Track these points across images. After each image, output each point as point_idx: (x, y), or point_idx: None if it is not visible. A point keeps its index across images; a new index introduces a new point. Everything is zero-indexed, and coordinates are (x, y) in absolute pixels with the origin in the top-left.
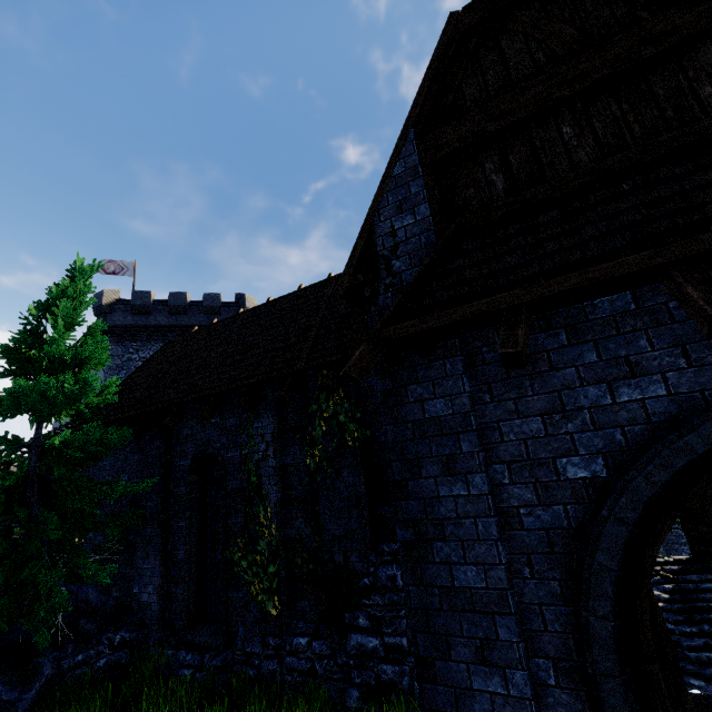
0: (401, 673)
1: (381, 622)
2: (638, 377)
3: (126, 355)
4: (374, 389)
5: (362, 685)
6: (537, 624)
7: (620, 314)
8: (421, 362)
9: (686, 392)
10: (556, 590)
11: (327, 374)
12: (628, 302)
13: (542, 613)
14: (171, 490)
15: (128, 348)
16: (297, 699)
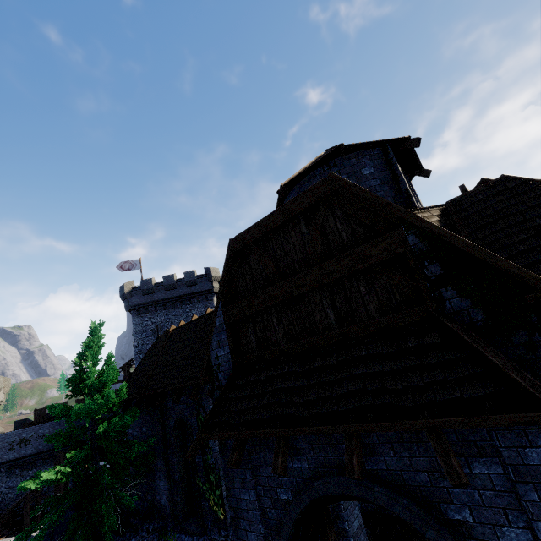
0: None
1: None
2: (299, 456)
3: (144, 322)
4: None
5: None
6: None
7: None
8: None
9: (313, 467)
10: None
11: None
12: None
13: None
14: (167, 439)
15: (144, 318)
16: None
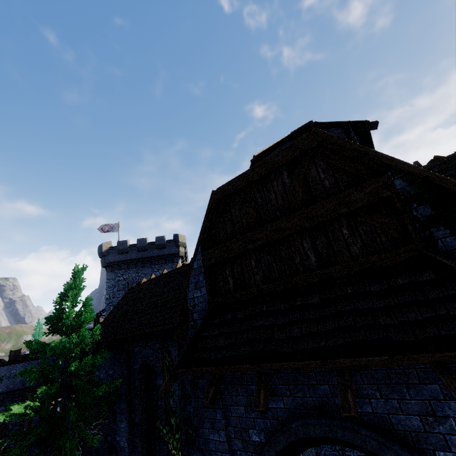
0: None
1: None
2: (274, 396)
3: (116, 278)
4: None
5: None
6: None
7: None
8: None
9: (289, 408)
10: None
11: None
12: None
13: None
14: (132, 382)
15: (117, 274)
16: None
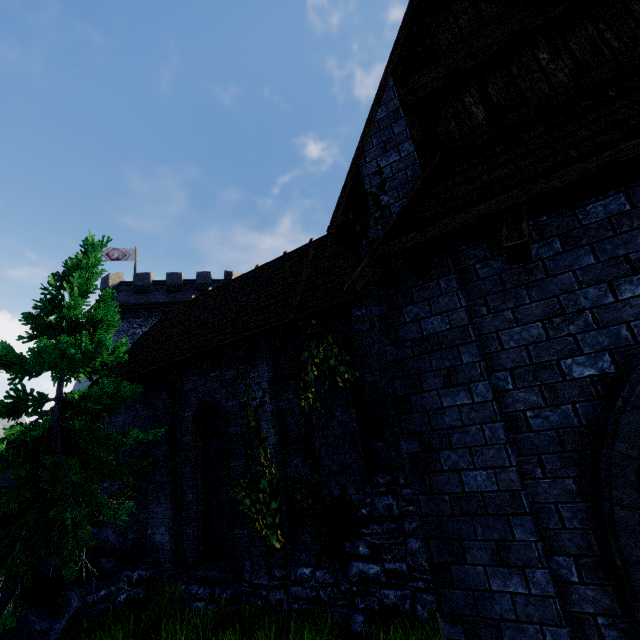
0: (403, 597)
1: (380, 549)
2: (639, 273)
3: (130, 330)
4: (360, 335)
5: (365, 611)
6: (554, 523)
7: (614, 216)
8: (415, 284)
9: None
10: (571, 487)
11: (317, 322)
12: (622, 203)
13: (558, 511)
14: (178, 439)
15: (132, 324)
16: (304, 625)
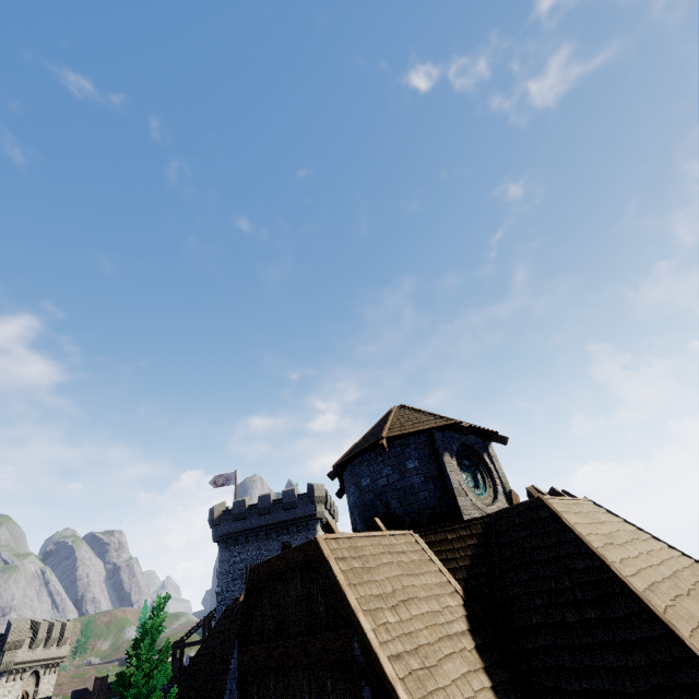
0: None
1: None
2: None
3: (231, 559)
4: None
5: None
6: None
7: None
8: None
9: None
10: None
11: None
12: None
13: None
14: None
15: (233, 552)
16: None
